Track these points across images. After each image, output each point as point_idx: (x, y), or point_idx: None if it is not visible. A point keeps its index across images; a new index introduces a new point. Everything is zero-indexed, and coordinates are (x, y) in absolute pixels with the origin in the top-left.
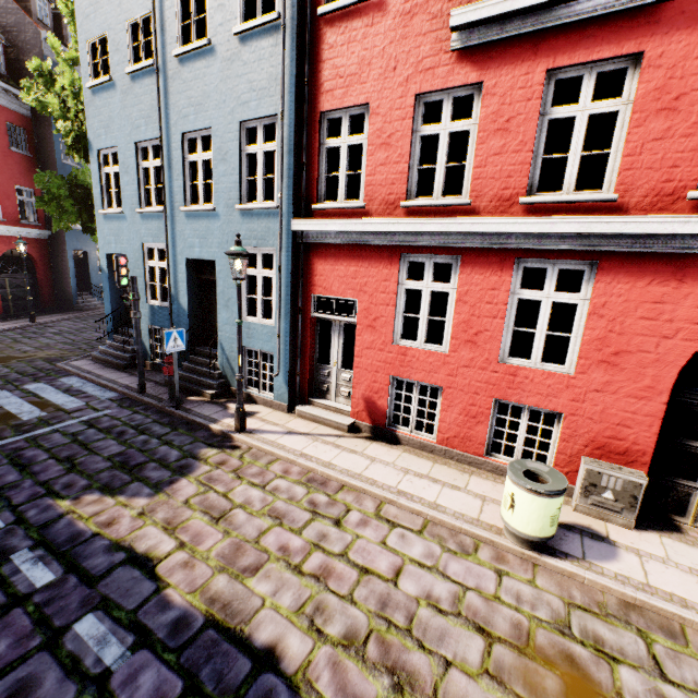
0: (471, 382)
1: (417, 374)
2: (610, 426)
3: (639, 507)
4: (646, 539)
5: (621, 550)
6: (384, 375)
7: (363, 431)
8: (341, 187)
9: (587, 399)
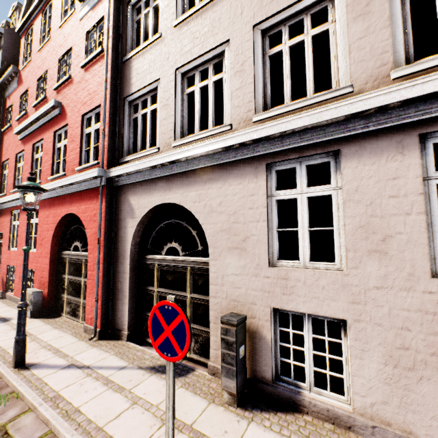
0: (21, 262)
1: (12, 262)
2: (42, 272)
3: (46, 309)
4: (28, 320)
5: (4, 323)
6: (6, 265)
7: (0, 295)
8: (6, 188)
9: (38, 261)
